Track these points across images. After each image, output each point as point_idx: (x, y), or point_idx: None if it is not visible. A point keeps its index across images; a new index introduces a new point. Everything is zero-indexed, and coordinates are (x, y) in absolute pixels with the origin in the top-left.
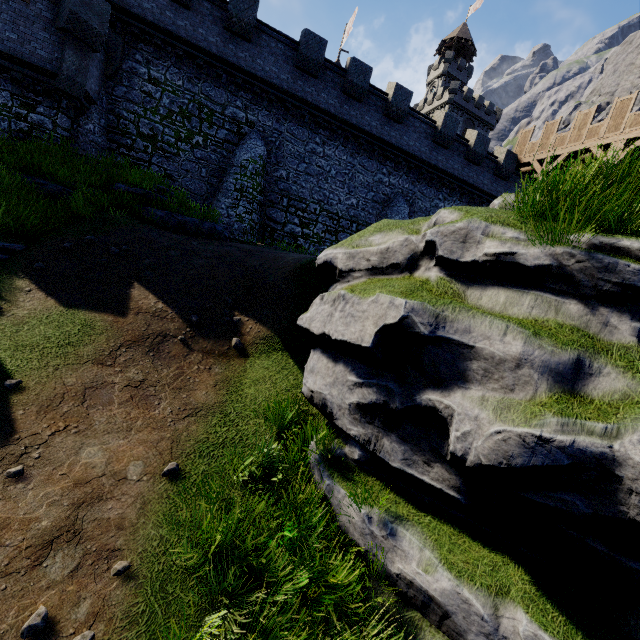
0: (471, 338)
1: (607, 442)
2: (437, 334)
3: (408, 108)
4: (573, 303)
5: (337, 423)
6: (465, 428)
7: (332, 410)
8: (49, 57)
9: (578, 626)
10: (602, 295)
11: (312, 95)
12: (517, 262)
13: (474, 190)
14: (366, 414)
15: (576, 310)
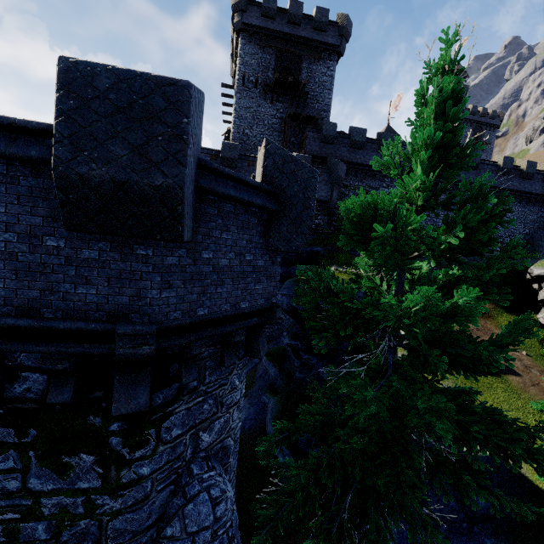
0: None
1: None
2: None
3: (480, 161)
4: None
5: None
6: None
7: None
8: (326, 195)
9: None
10: None
11: None
12: None
13: (529, 195)
14: None
15: None
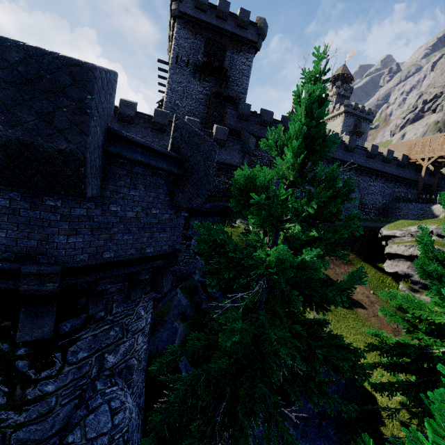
0: None
1: None
2: None
3: (355, 146)
4: None
5: (411, 278)
6: None
7: (408, 275)
8: (238, 162)
9: None
10: None
11: None
12: None
13: (388, 175)
14: None
15: None
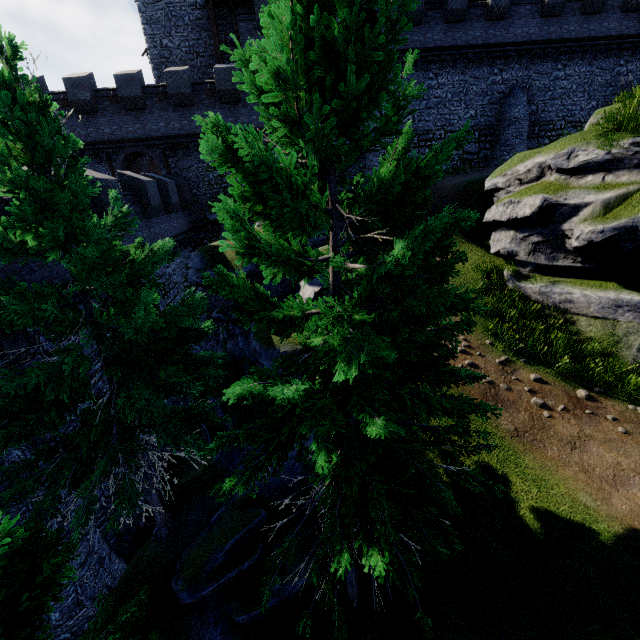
0: (575, 201)
1: (632, 221)
2: (559, 204)
3: (509, 1)
4: (623, 171)
5: (517, 258)
6: (577, 235)
7: (513, 254)
8: None
9: (636, 291)
10: (635, 165)
11: (420, 41)
12: (595, 162)
13: (598, 41)
14: (532, 248)
15: (625, 174)
